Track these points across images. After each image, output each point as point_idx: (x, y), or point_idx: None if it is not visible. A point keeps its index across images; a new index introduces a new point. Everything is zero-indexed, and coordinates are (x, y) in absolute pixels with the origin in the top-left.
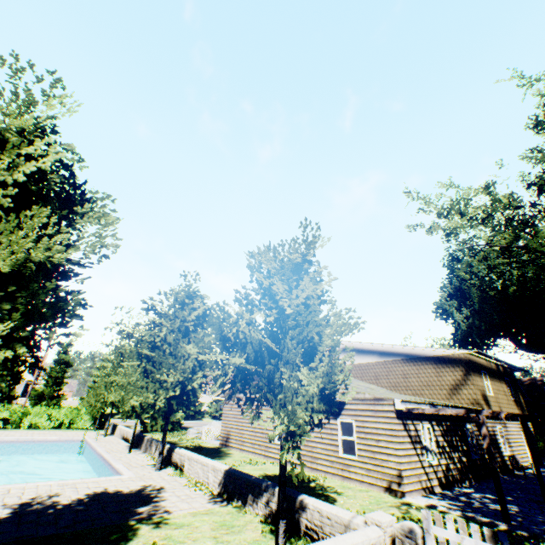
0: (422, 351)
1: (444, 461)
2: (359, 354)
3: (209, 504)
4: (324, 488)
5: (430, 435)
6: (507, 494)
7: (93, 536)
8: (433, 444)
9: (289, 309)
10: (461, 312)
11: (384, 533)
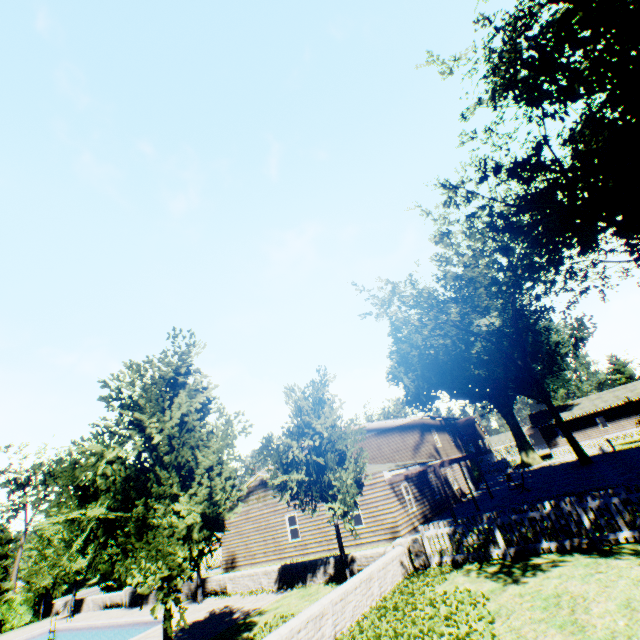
0: (389, 423)
1: (419, 506)
2: None
3: (279, 594)
4: None
5: (408, 490)
6: (458, 514)
7: (227, 633)
8: (411, 496)
9: (325, 433)
10: (409, 376)
11: (404, 547)
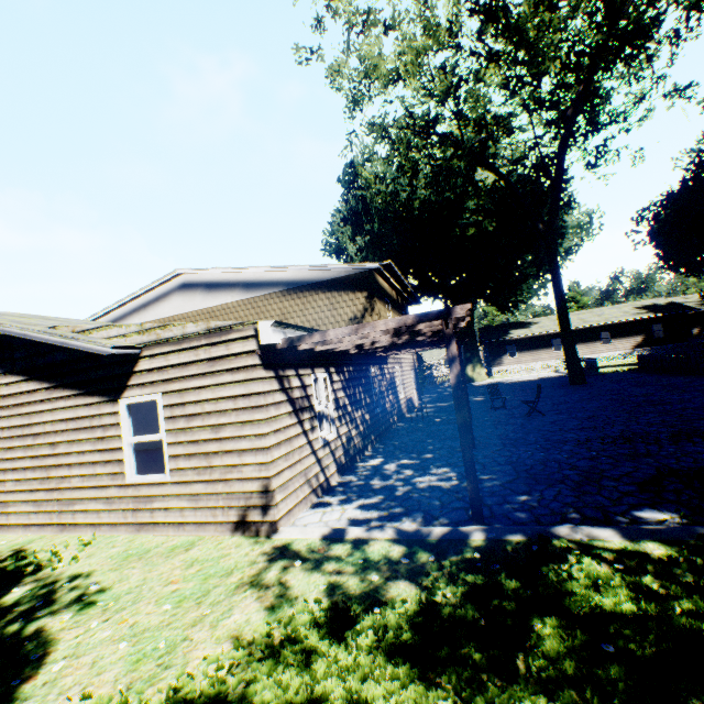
0: (313, 274)
1: (345, 429)
2: (211, 292)
3: None
4: (47, 598)
5: (327, 392)
6: (423, 450)
7: None
8: (331, 406)
9: None
10: (356, 243)
11: None
